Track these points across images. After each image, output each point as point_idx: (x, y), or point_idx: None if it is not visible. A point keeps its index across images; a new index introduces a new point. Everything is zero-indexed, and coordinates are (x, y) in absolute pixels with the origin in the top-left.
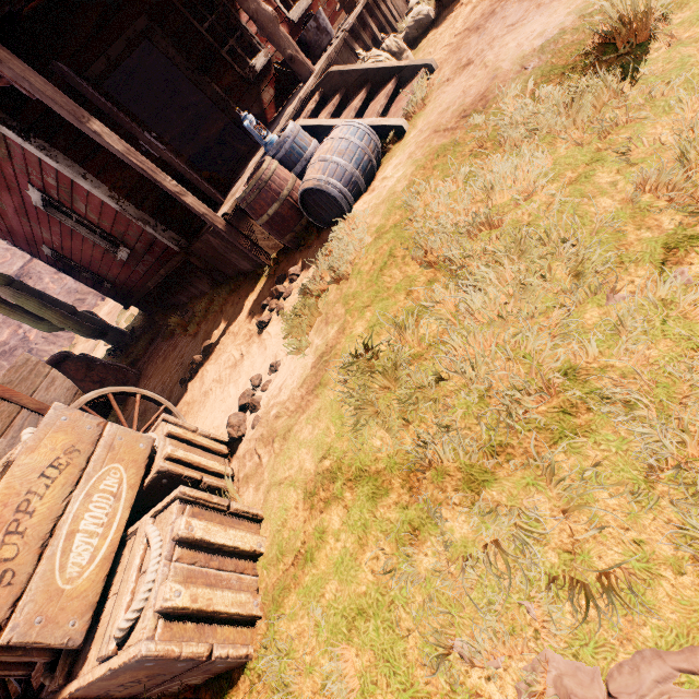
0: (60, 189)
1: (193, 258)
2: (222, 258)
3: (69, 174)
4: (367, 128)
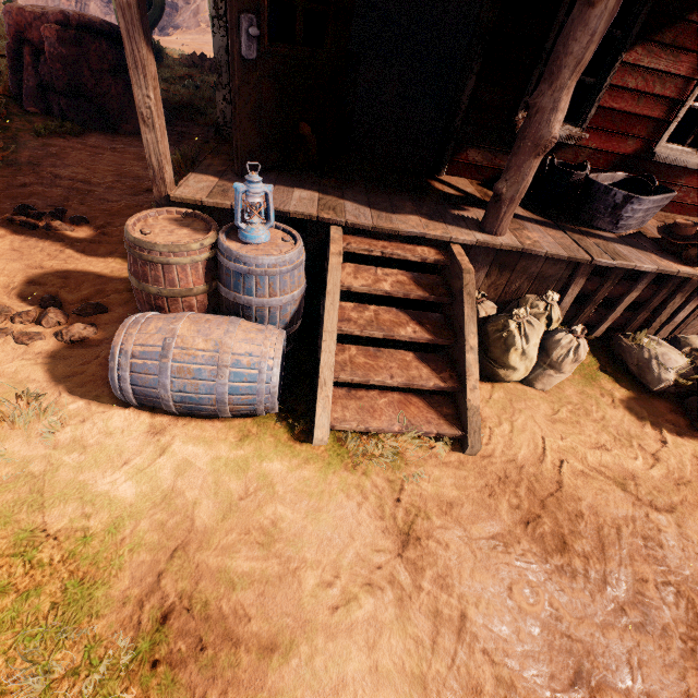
0: None
1: None
2: None
3: None
4: (271, 392)
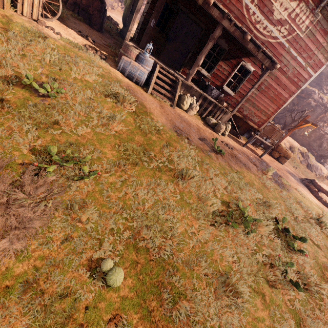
0: None
1: None
2: None
3: None
4: (144, 78)
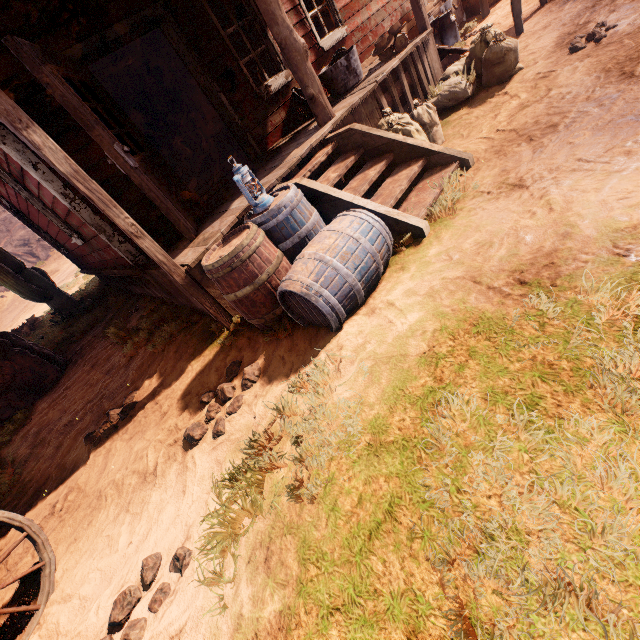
0: (10, 165)
1: (149, 276)
2: (179, 291)
3: (16, 158)
4: (383, 226)
